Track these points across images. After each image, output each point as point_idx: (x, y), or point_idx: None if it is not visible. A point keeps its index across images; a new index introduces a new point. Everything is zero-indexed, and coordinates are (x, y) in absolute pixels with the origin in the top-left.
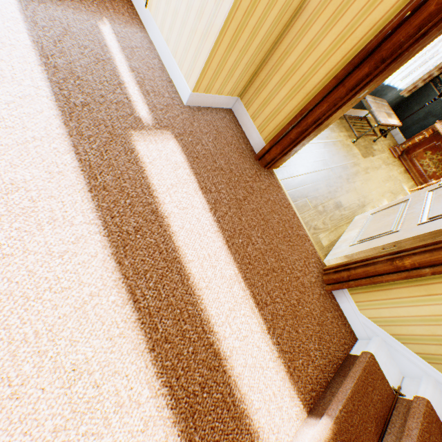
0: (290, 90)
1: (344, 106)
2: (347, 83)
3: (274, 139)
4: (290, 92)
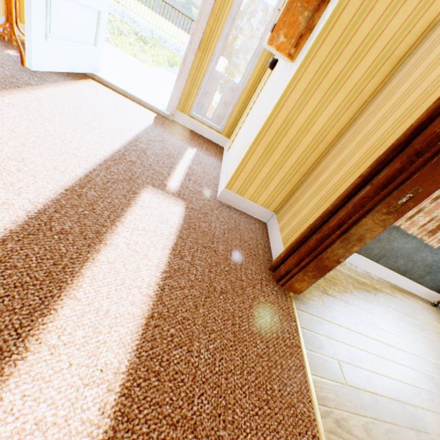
0: (318, 200)
1: (378, 210)
2: (376, 181)
3: (291, 244)
4: (318, 202)
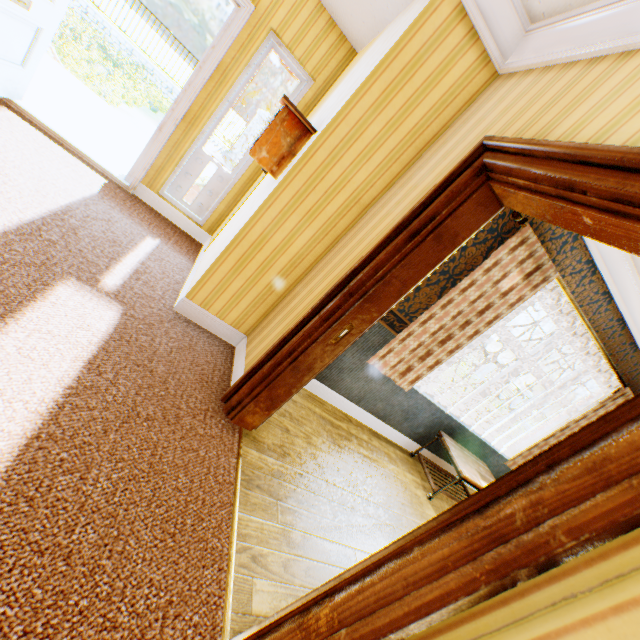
0: (285, 326)
1: (323, 341)
2: (323, 313)
3: (248, 371)
4: (284, 328)
